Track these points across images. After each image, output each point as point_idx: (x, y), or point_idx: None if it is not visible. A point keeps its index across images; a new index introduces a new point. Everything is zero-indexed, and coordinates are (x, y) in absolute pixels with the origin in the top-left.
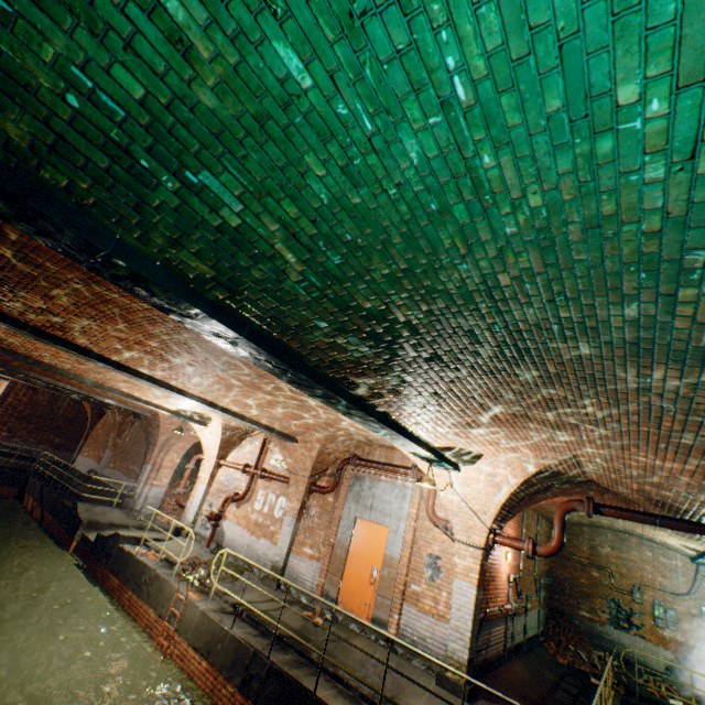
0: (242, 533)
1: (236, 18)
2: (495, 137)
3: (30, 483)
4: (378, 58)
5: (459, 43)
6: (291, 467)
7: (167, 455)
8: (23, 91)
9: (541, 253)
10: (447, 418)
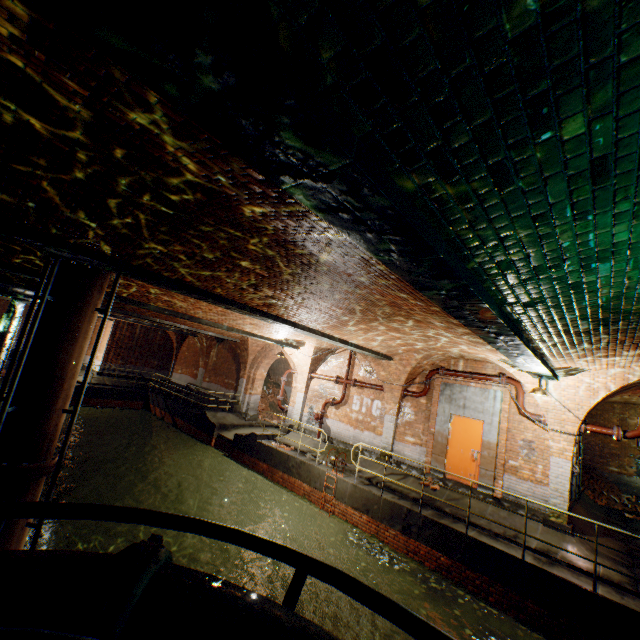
0: (346, 428)
1: None
2: None
3: (151, 397)
4: None
5: None
6: (384, 378)
7: (258, 371)
8: (536, 243)
9: None
10: (592, 353)
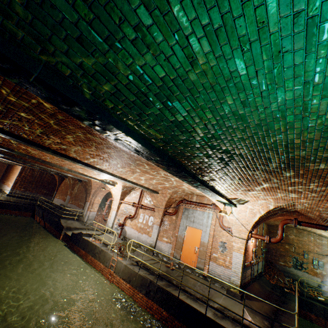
0: (134, 232)
1: (223, 50)
2: (323, 94)
3: (36, 210)
4: (283, 66)
5: (326, 63)
6: (155, 204)
7: (96, 198)
8: (110, 74)
9: (321, 133)
10: (240, 187)
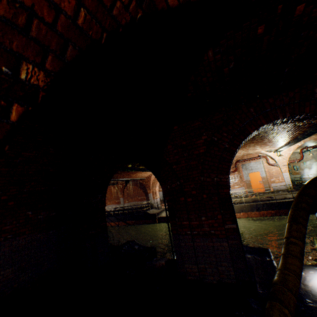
0: None
1: None
2: None
3: None
4: None
5: None
6: None
7: (156, 188)
8: None
9: None
10: None
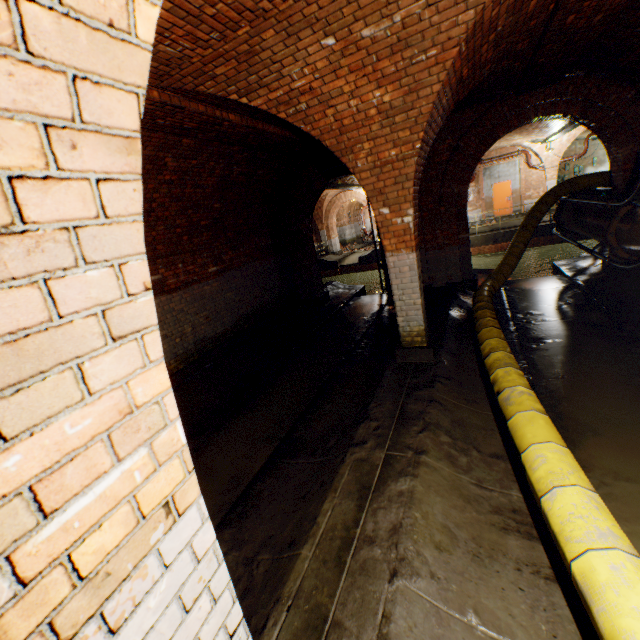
0: None
1: None
2: None
3: None
4: None
5: None
6: None
7: (332, 220)
8: None
9: None
10: None
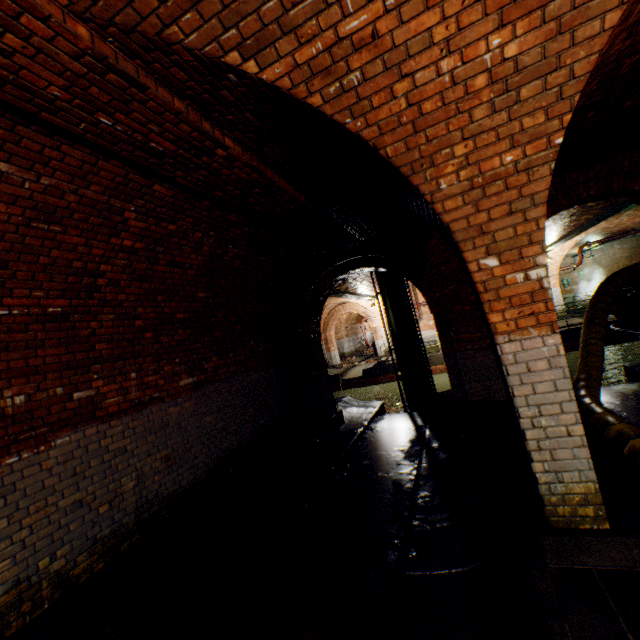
0: (429, 332)
1: None
2: None
3: None
4: None
5: None
6: None
7: (331, 332)
8: None
9: None
10: None
